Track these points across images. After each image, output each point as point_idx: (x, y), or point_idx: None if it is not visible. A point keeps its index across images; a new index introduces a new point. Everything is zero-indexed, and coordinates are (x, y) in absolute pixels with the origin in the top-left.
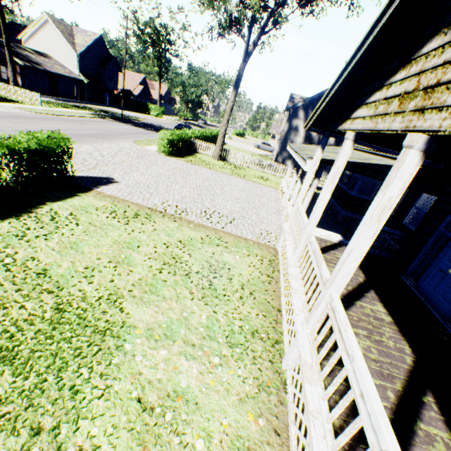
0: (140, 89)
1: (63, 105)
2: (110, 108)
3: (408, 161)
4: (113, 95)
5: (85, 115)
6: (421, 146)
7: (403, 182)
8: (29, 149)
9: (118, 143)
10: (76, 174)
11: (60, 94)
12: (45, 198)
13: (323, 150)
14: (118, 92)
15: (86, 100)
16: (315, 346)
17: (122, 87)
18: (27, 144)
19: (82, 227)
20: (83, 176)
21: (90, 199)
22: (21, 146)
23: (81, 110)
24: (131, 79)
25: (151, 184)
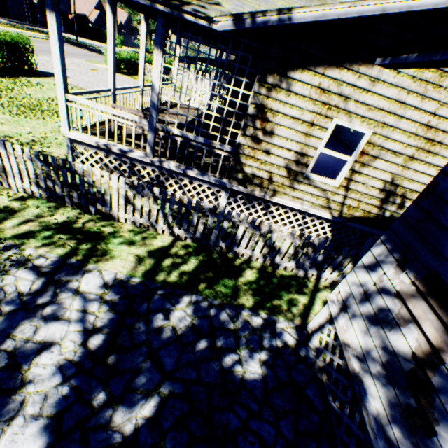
0: (96, 14)
1: (16, 26)
2: (65, 34)
3: (143, 25)
4: (68, 20)
5: (40, 37)
6: (143, 19)
7: (144, 34)
8: (7, 41)
9: (72, 59)
10: (39, 70)
11: (11, 15)
12: (21, 76)
13: (180, 47)
14: (72, 17)
15: (39, 24)
16: (136, 107)
17: (77, 11)
18: (5, 38)
19: (46, 88)
20: (44, 71)
21: (50, 81)
22: (2, 38)
23: (35, 33)
24: (85, 2)
25: (94, 82)
